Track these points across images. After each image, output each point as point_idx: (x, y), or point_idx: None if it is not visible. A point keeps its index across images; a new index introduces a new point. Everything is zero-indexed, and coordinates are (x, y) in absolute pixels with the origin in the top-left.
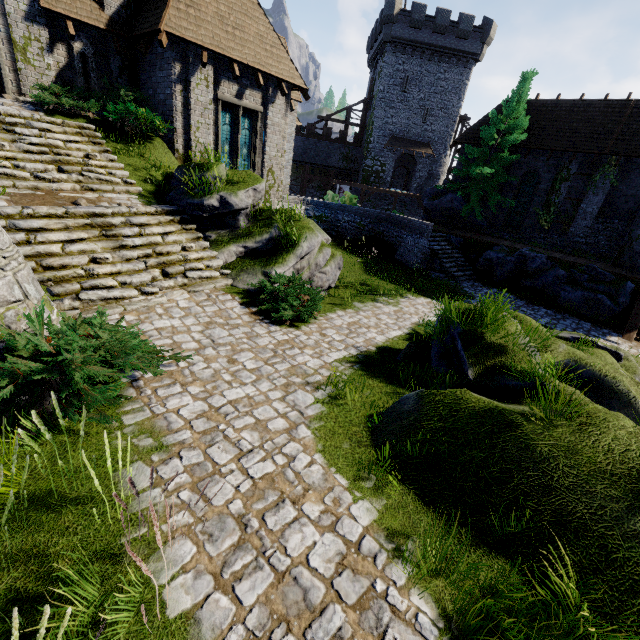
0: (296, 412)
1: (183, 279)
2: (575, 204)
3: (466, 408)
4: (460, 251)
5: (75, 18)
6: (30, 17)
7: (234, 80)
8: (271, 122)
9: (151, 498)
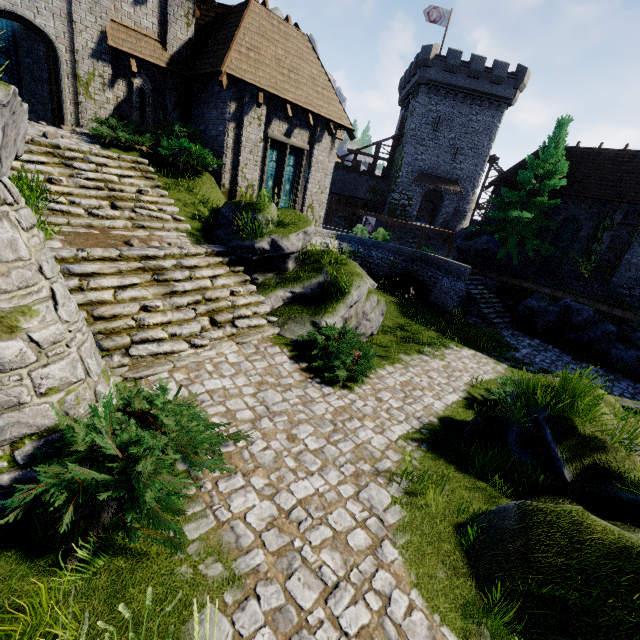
0: (375, 518)
1: (232, 328)
2: (618, 254)
3: (592, 540)
4: (497, 295)
5: (139, 57)
6: (96, 54)
7: (285, 119)
8: (316, 160)
9: None
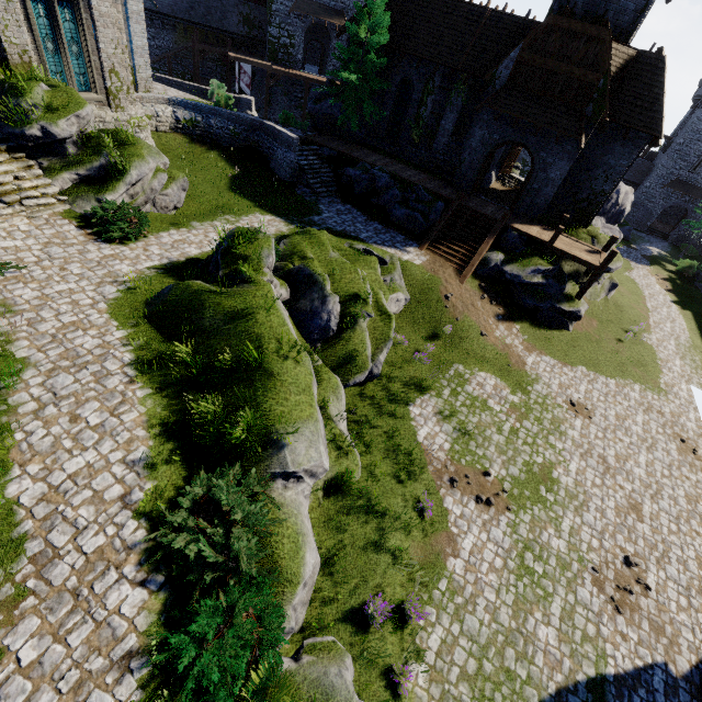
0: (101, 296)
1: (21, 207)
2: (438, 120)
3: (189, 290)
4: (331, 166)
5: None
6: None
7: None
8: (98, 13)
9: (7, 329)
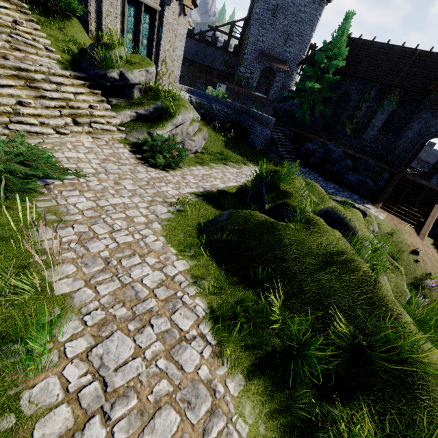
0: (154, 215)
1: (89, 128)
2: (369, 119)
3: (253, 220)
4: (291, 141)
5: None
6: None
7: None
8: (166, 21)
9: (51, 244)
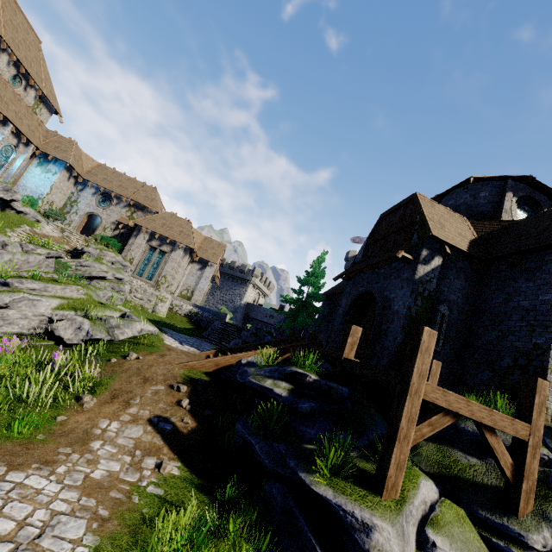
0: None
1: None
2: None
3: None
4: None
5: (124, 224)
6: (113, 223)
7: (160, 241)
8: (172, 257)
9: None
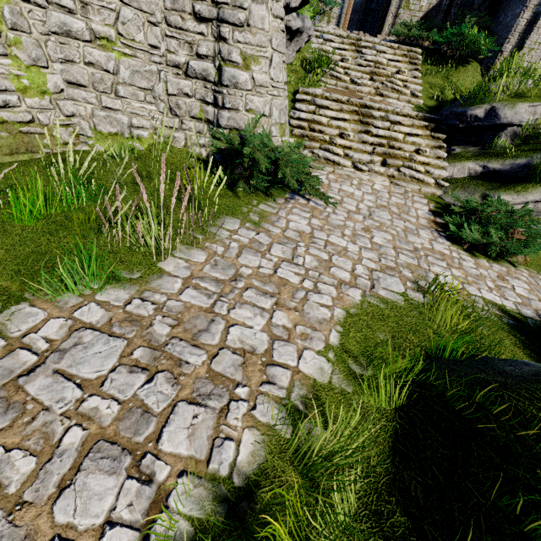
0: (369, 282)
1: (394, 171)
2: None
3: None
4: None
5: None
6: None
7: None
8: None
9: (221, 232)
